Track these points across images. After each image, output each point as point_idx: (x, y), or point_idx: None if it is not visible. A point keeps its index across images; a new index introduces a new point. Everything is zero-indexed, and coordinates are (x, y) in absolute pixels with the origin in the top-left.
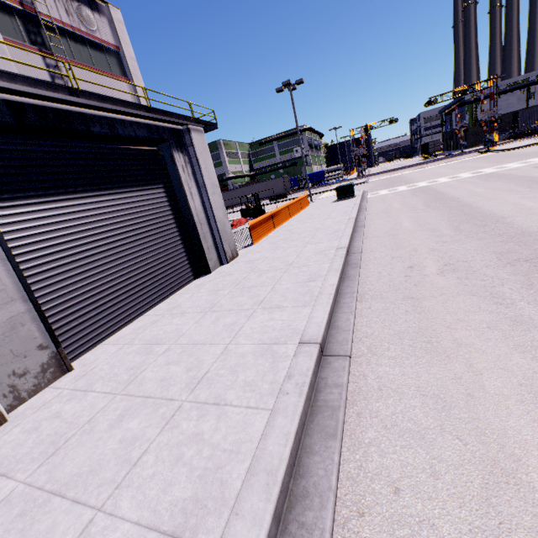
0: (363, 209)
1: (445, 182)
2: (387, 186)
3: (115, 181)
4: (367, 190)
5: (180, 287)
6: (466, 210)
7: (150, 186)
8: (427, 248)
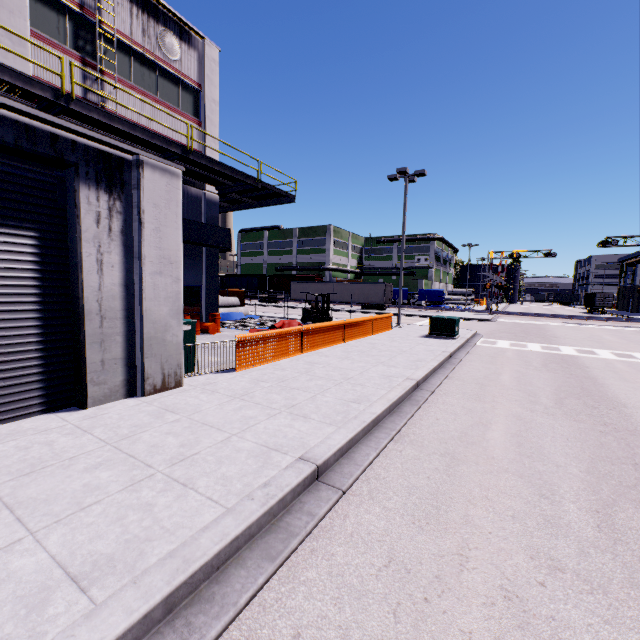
0: (450, 365)
1: (606, 360)
2: (515, 335)
3: None
4: (484, 332)
5: None
6: (638, 451)
7: None
8: (497, 570)
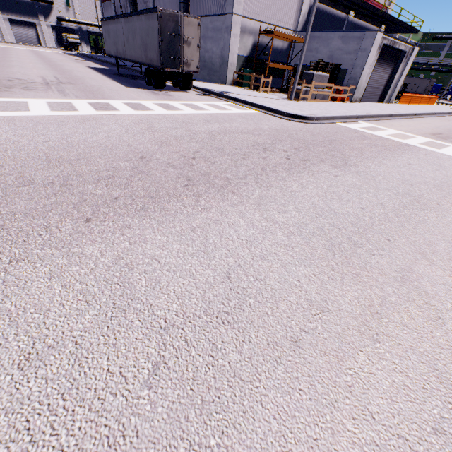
0: None
1: None
2: None
3: (387, 62)
4: None
5: (374, 102)
6: None
7: (391, 66)
8: None
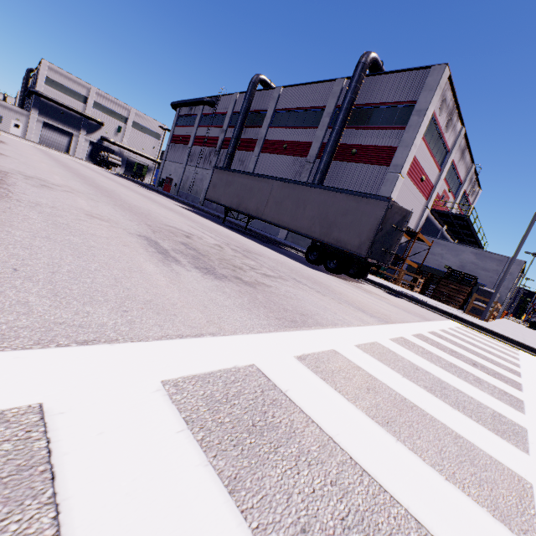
0: None
1: None
2: None
3: None
4: None
5: None
6: None
7: None
8: None
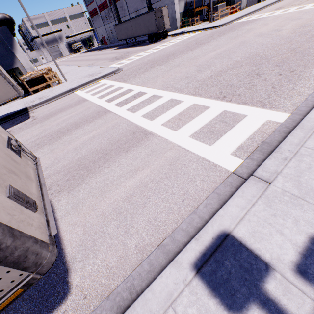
0: None
1: None
2: None
3: None
4: None
5: (255, 4)
6: None
7: None
8: None
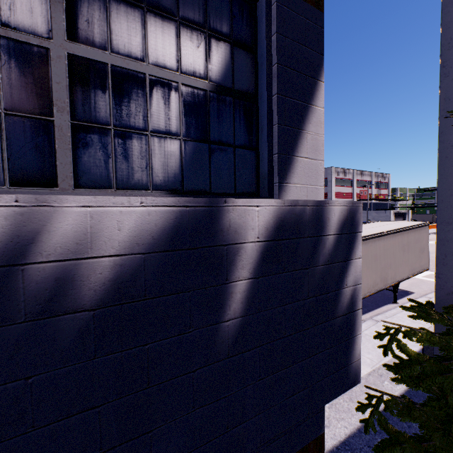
0: None
1: None
2: None
3: (399, 217)
4: None
5: None
6: None
7: (401, 218)
8: None
